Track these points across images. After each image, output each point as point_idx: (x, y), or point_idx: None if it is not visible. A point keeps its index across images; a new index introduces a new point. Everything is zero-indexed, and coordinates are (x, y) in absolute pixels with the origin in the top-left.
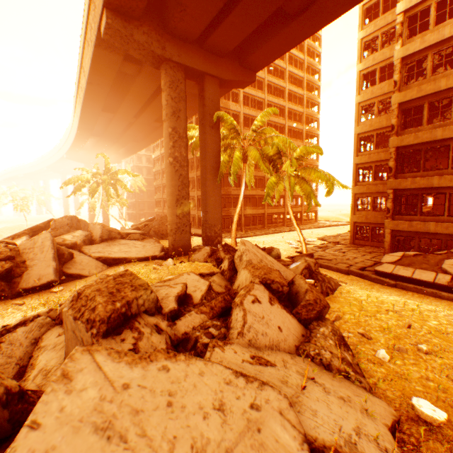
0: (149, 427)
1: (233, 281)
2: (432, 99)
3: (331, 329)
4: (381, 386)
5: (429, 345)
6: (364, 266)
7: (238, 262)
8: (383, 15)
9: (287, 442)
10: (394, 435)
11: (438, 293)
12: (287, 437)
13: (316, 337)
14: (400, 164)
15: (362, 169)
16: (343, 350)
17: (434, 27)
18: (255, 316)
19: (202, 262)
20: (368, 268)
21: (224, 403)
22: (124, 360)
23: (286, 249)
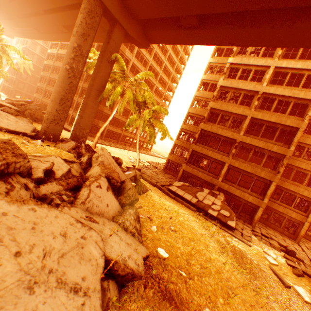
0: (19, 237)
1: (86, 171)
2: (223, 113)
3: (135, 211)
4: (147, 242)
5: (175, 228)
6: (164, 184)
7: (95, 160)
8: (223, 57)
9: (95, 254)
10: (144, 261)
11: (190, 206)
12: (96, 252)
13: (125, 214)
14: (200, 138)
15: (184, 132)
16: (137, 222)
17: (237, 80)
18: (95, 195)
19: (66, 151)
20: (166, 186)
21: (67, 233)
22: (5, 199)
23: (126, 161)
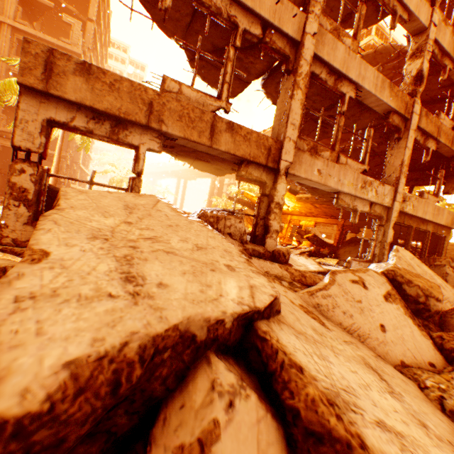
0: None
1: None
2: None
3: None
4: None
5: None
6: None
7: None
8: None
9: None
10: None
11: None
12: None
13: None
14: None
15: None
16: None
17: None
18: None
19: None
20: None
21: None
22: None
23: None
